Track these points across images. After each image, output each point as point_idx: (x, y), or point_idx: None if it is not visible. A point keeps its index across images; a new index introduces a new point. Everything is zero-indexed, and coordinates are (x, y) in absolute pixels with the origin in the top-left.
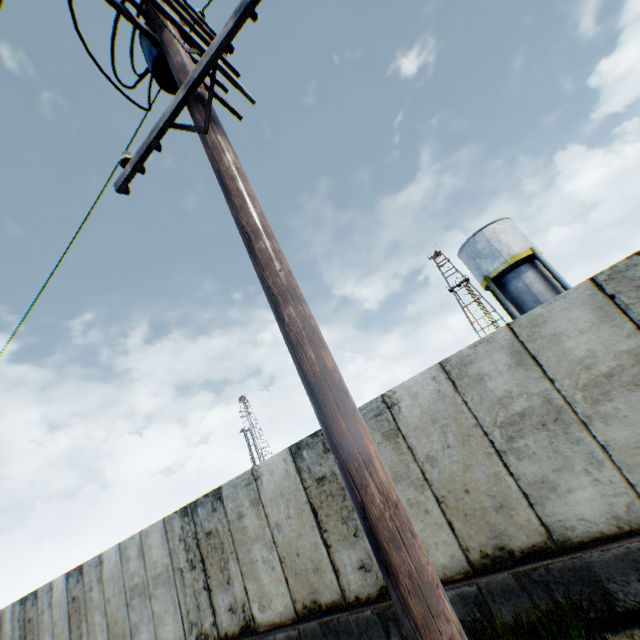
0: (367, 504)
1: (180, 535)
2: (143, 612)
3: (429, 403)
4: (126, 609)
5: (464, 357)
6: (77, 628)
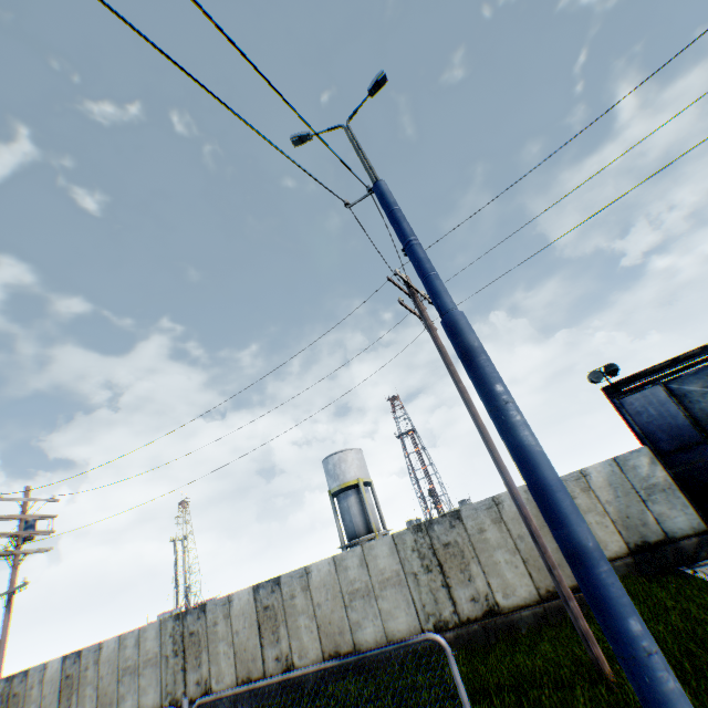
0: None
1: (3, 691)
2: None
3: (111, 651)
4: None
5: (126, 634)
6: None
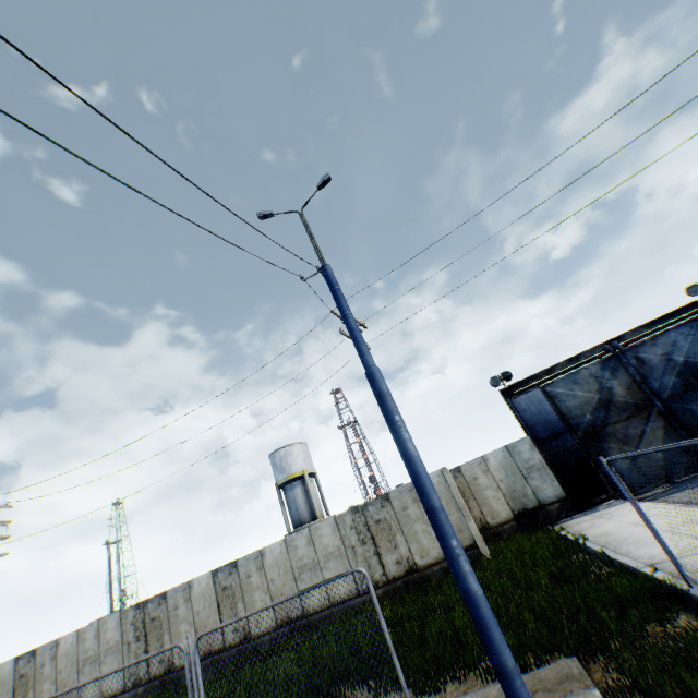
0: None
1: None
2: None
3: (70, 645)
4: None
5: (85, 628)
6: None
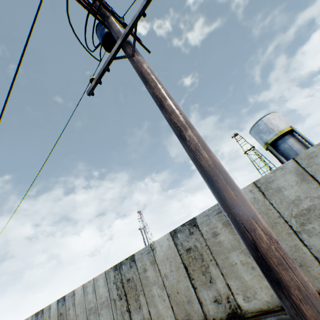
0: (257, 241)
1: (113, 280)
2: None
3: None
4: None
5: (268, 178)
6: None
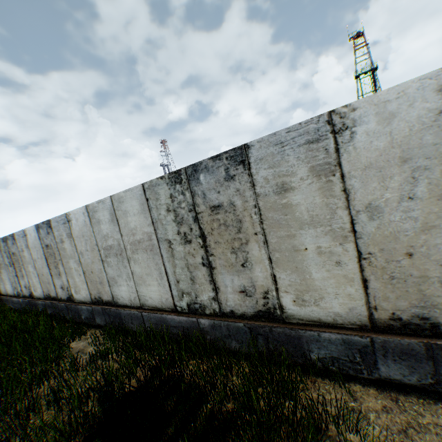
0: None
1: (168, 206)
2: (120, 271)
3: None
4: (101, 265)
5: None
6: (55, 268)
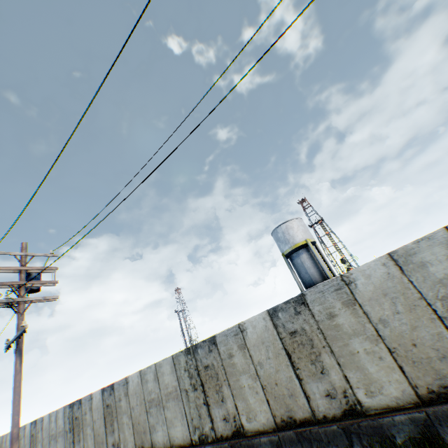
0: None
1: (68, 415)
2: (54, 447)
3: (135, 385)
4: (49, 444)
5: (145, 371)
6: None
